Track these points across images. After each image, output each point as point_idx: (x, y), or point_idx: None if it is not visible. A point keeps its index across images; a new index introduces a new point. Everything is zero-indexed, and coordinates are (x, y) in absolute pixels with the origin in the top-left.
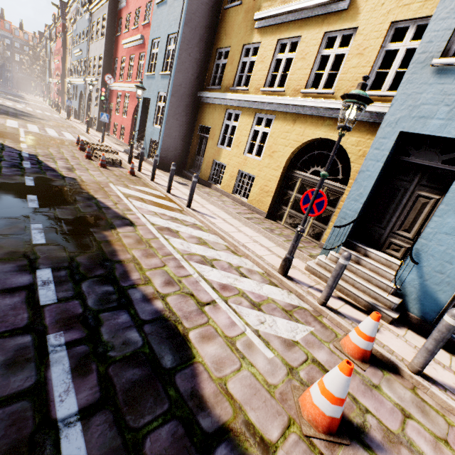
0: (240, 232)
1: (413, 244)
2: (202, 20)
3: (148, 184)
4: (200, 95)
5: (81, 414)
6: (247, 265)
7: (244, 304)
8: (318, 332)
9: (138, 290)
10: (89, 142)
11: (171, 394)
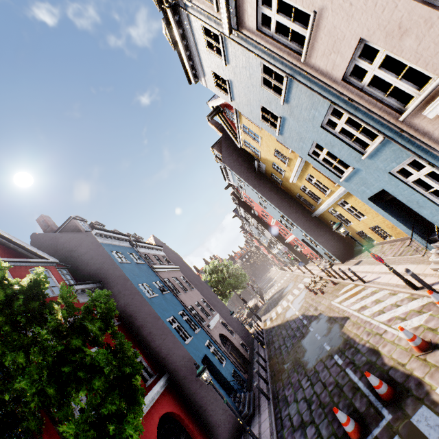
0: (394, 275)
1: (435, 228)
2: (281, 199)
3: (344, 283)
4: (313, 216)
5: (359, 379)
6: (400, 297)
7: (398, 323)
8: (433, 312)
9: (360, 344)
10: (309, 284)
11: (376, 366)
